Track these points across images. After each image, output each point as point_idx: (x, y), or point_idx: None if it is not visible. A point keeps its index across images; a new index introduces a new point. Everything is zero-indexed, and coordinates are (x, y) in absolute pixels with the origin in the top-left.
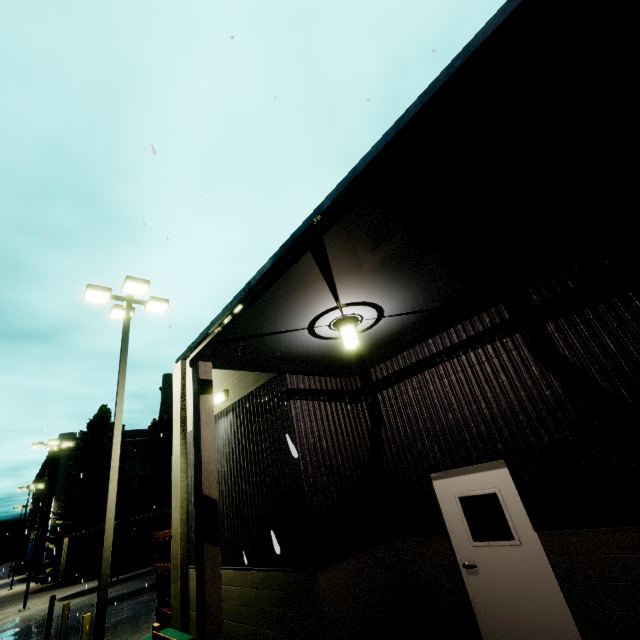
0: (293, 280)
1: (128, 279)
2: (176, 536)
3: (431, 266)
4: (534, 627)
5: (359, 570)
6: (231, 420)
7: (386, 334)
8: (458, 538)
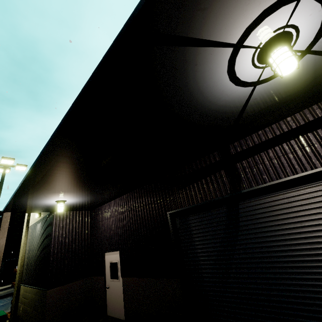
0: (19, 196)
1: (2, 158)
2: (18, 271)
3: (77, 190)
4: (118, 309)
5: (70, 289)
6: (40, 225)
7: (87, 201)
8: (107, 277)
